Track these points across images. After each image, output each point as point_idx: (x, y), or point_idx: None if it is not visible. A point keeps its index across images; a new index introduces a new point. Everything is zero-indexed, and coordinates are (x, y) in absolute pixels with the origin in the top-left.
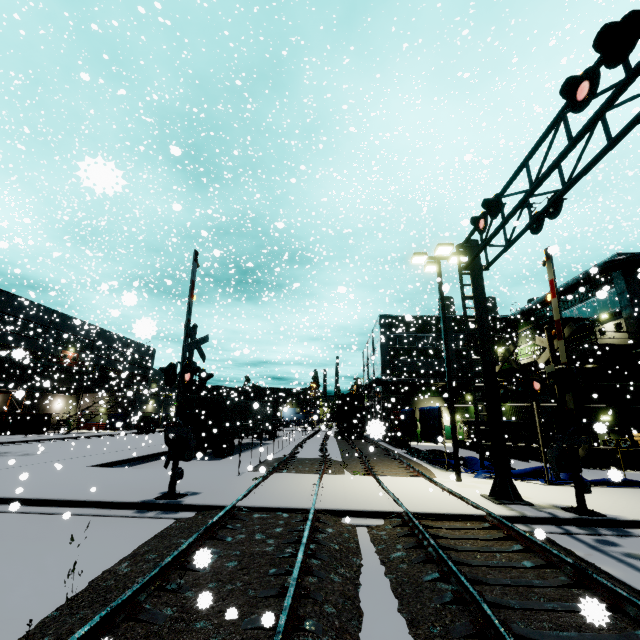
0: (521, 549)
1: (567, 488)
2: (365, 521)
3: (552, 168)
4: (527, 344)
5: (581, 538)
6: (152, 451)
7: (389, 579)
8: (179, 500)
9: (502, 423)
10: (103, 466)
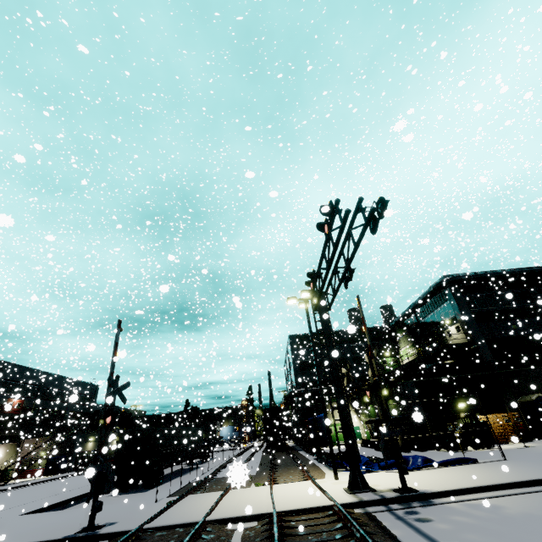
0: (341, 526)
1: (415, 472)
2: (243, 525)
3: (331, 260)
4: (406, 347)
5: (396, 512)
6: (85, 491)
7: None
8: (96, 531)
9: (349, 425)
10: (36, 512)
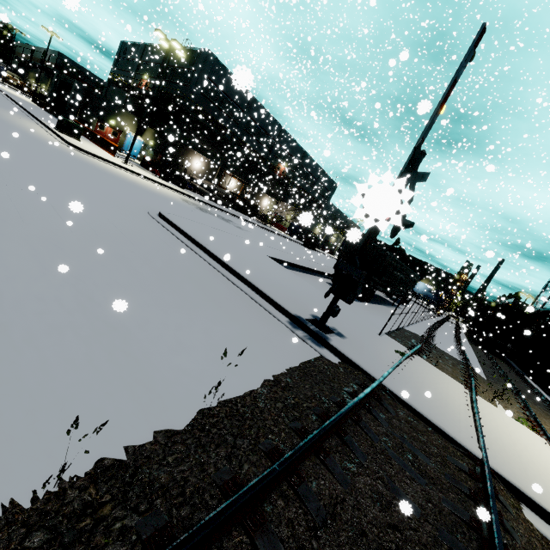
0: None
1: None
2: None
3: None
4: None
5: None
6: (310, 266)
7: None
8: (326, 336)
9: None
10: (277, 261)
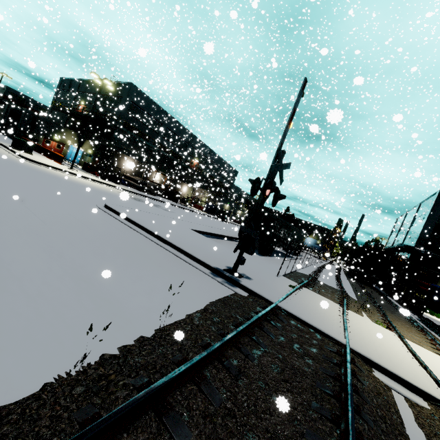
0: None
1: None
2: (402, 390)
3: None
4: None
5: None
6: (224, 233)
7: None
8: (238, 279)
9: None
10: (198, 232)
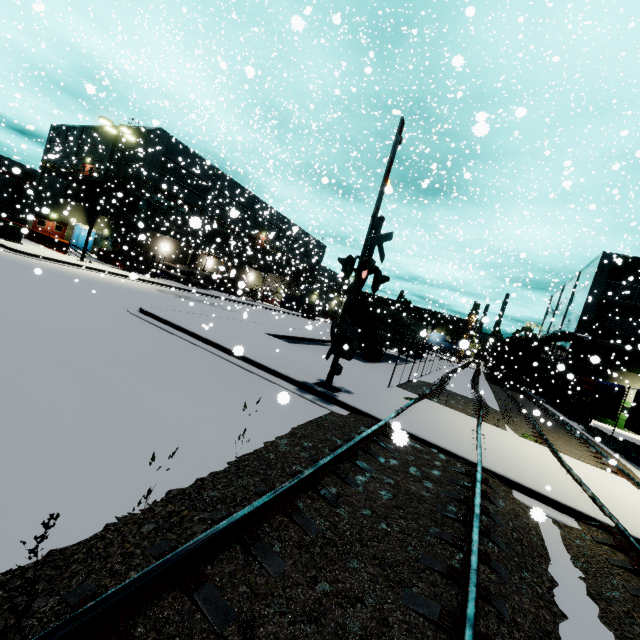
0: None
1: None
2: (548, 511)
3: None
4: None
5: None
6: (312, 336)
7: (609, 634)
8: (334, 394)
9: None
10: (275, 336)
